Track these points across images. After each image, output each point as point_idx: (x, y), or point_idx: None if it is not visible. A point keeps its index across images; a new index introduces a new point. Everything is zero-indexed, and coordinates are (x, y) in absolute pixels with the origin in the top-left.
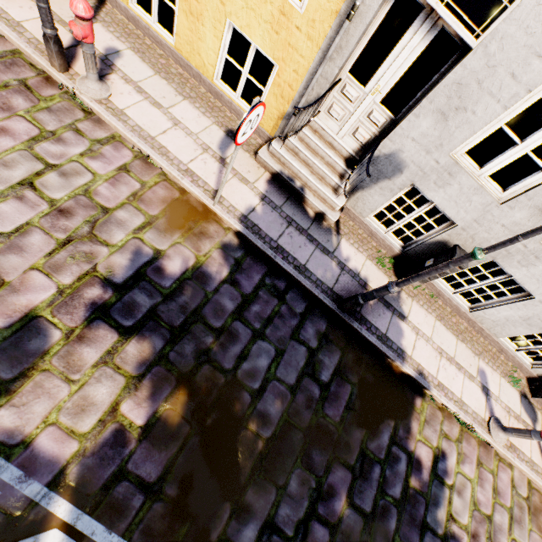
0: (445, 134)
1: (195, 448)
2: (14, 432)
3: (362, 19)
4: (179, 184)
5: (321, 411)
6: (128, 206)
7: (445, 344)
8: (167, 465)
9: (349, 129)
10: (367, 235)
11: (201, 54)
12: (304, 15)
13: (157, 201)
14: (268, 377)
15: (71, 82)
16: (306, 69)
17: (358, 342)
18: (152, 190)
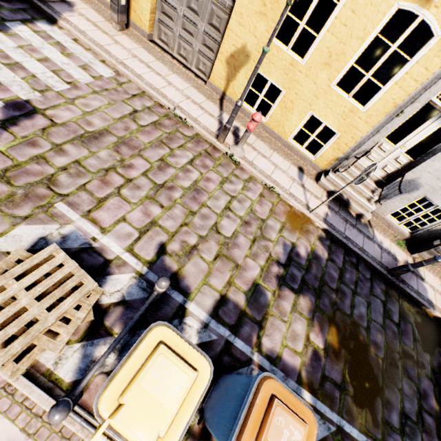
0: None
1: (351, 363)
2: (272, 350)
3: (404, 116)
4: (287, 202)
5: (401, 341)
6: (271, 217)
7: None
8: (342, 372)
9: (379, 166)
10: (385, 226)
11: (285, 127)
12: (365, 113)
13: (282, 213)
14: (368, 319)
15: (227, 149)
16: (359, 136)
17: (404, 296)
18: (277, 207)
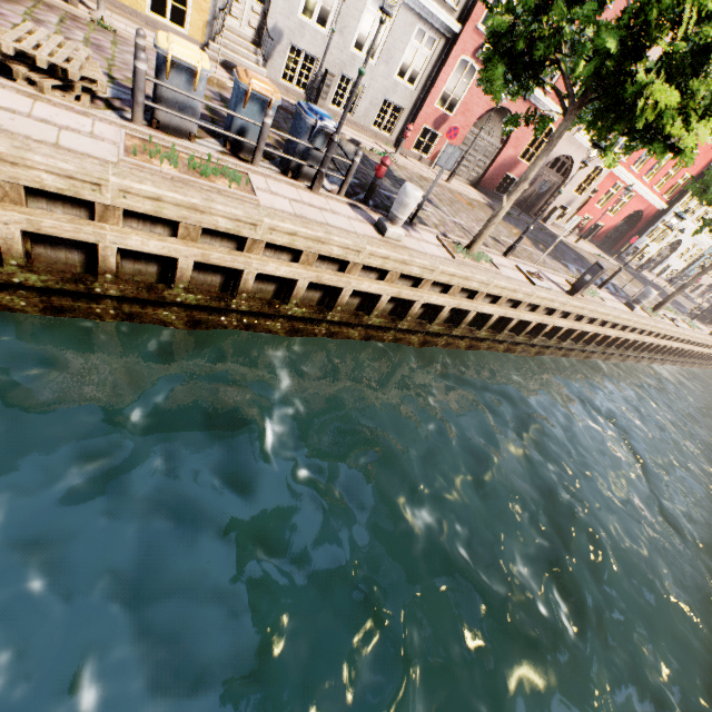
0: (291, 6)
1: None
2: None
3: None
4: None
5: None
6: None
7: (354, 133)
8: None
9: (245, 23)
10: (285, 93)
11: None
12: None
13: None
14: None
15: (90, 15)
16: None
17: None
18: None
